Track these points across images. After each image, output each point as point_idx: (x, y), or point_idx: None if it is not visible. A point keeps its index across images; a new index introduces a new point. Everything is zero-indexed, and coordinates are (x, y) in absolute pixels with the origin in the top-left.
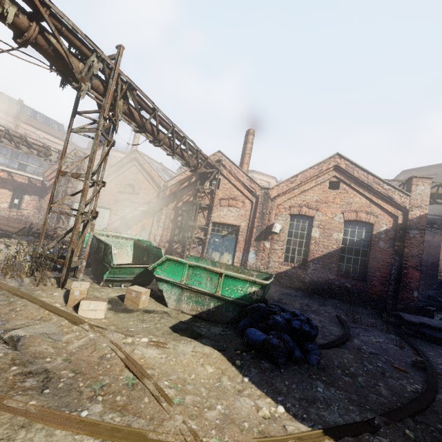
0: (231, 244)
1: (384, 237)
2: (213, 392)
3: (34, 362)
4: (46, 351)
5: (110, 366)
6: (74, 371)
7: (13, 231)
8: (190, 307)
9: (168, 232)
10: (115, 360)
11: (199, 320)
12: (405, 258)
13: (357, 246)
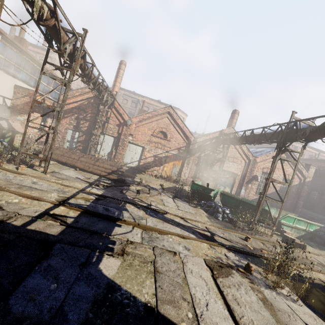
0: (230, 183)
1: (295, 187)
2: None
3: None
4: None
5: None
6: None
7: (106, 171)
8: (294, 234)
9: (193, 171)
10: None
11: (299, 239)
12: (300, 196)
13: (284, 189)
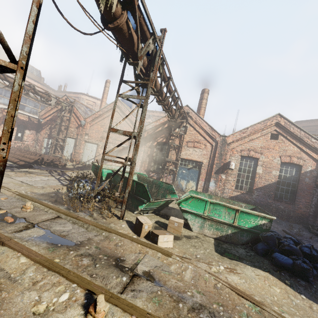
0: (195, 175)
1: (309, 175)
2: (299, 311)
3: (183, 296)
4: (178, 285)
5: (227, 295)
6: (217, 304)
7: (30, 161)
8: (211, 232)
9: (146, 164)
10: (225, 289)
11: (220, 242)
12: None
13: (289, 180)
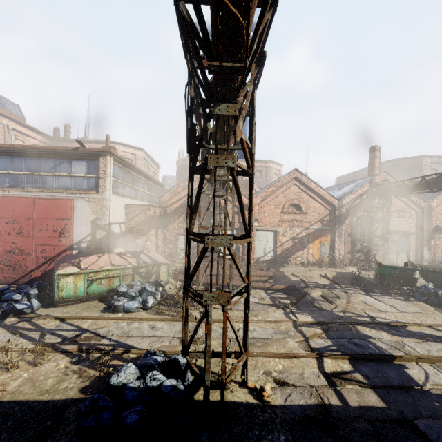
0: (403, 246)
1: None
2: None
3: None
4: None
5: None
6: None
7: (262, 280)
8: None
9: (348, 244)
10: None
11: None
12: None
13: None
